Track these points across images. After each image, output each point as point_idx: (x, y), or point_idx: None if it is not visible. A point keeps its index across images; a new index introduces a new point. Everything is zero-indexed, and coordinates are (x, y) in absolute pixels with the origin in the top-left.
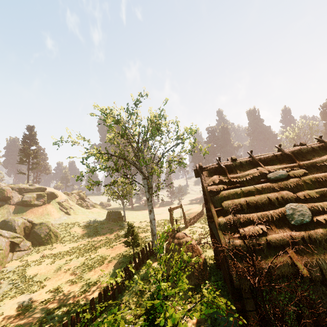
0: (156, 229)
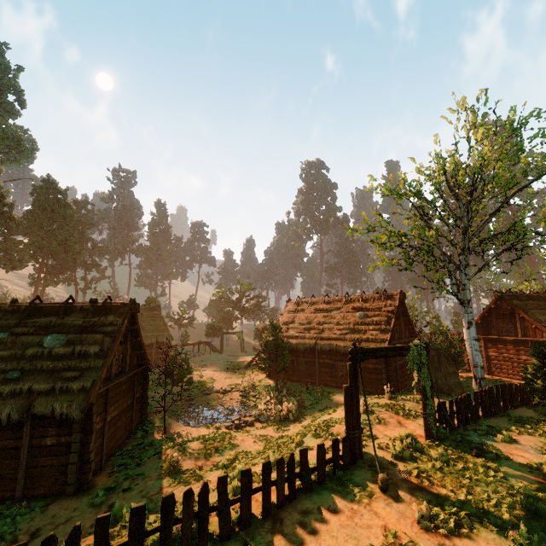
0: (469, 357)
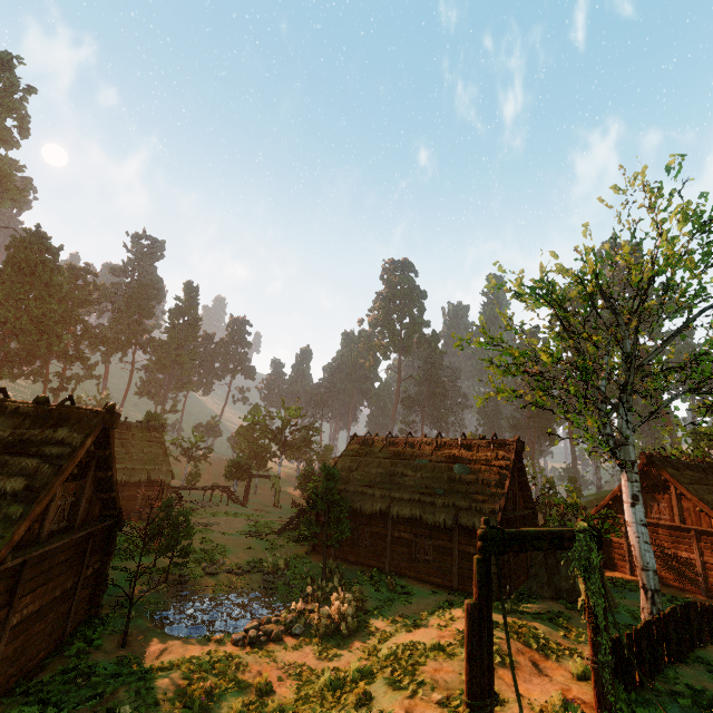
0: (634, 553)
